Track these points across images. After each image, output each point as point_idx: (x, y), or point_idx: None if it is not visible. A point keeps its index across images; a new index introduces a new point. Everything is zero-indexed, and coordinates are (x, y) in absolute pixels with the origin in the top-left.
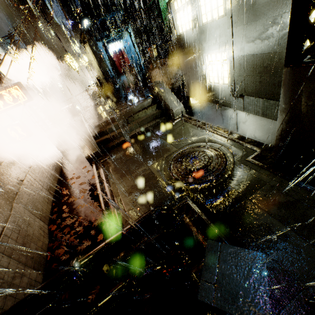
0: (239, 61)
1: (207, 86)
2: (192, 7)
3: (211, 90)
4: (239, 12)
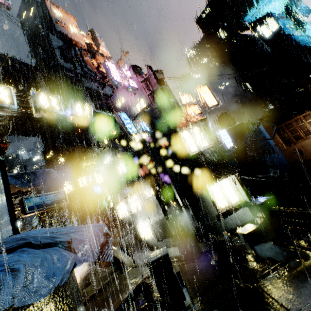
0: (154, 224)
1: (143, 242)
2: (127, 207)
3: (145, 243)
4: (148, 207)
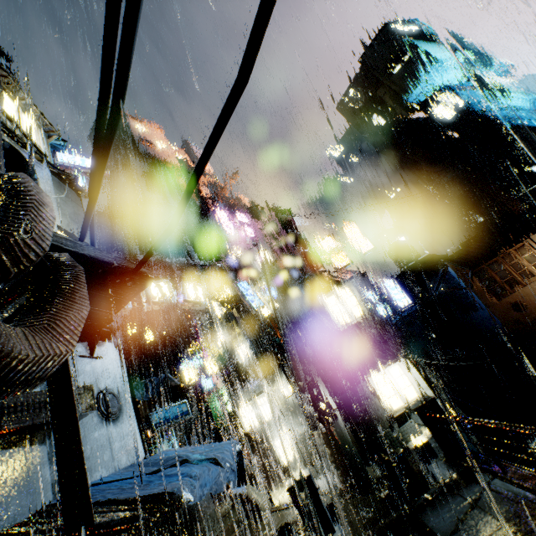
0: (299, 439)
1: (284, 469)
2: (256, 412)
3: (288, 471)
4: (287, 412)
